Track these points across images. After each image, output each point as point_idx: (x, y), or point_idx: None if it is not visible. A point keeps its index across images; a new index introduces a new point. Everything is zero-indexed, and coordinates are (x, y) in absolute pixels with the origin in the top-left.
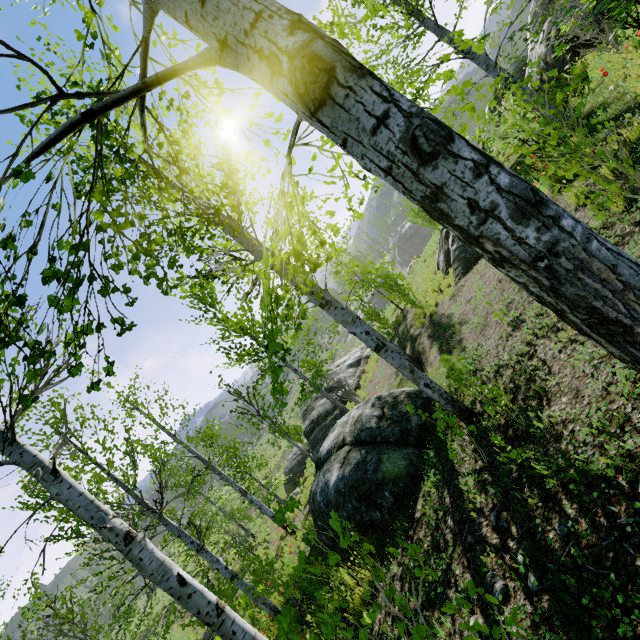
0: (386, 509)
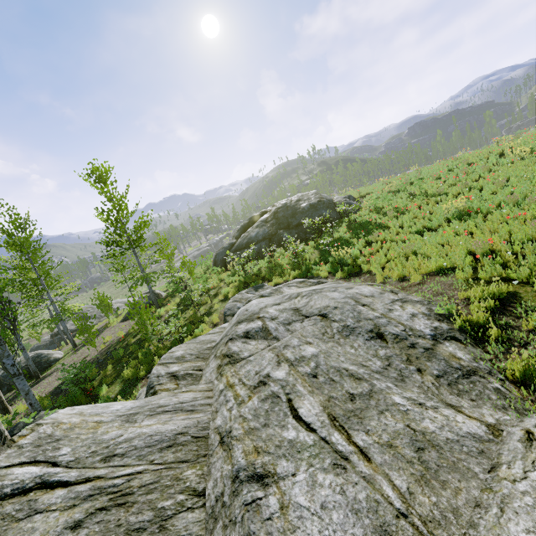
0: (2, 392)
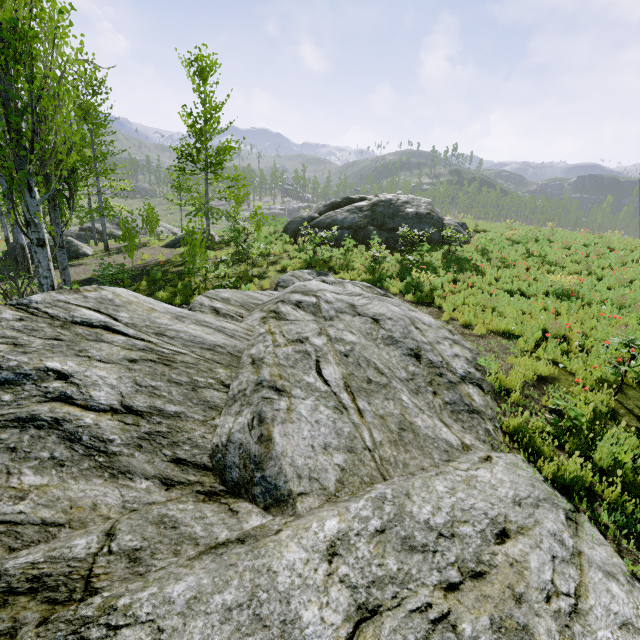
0: None
